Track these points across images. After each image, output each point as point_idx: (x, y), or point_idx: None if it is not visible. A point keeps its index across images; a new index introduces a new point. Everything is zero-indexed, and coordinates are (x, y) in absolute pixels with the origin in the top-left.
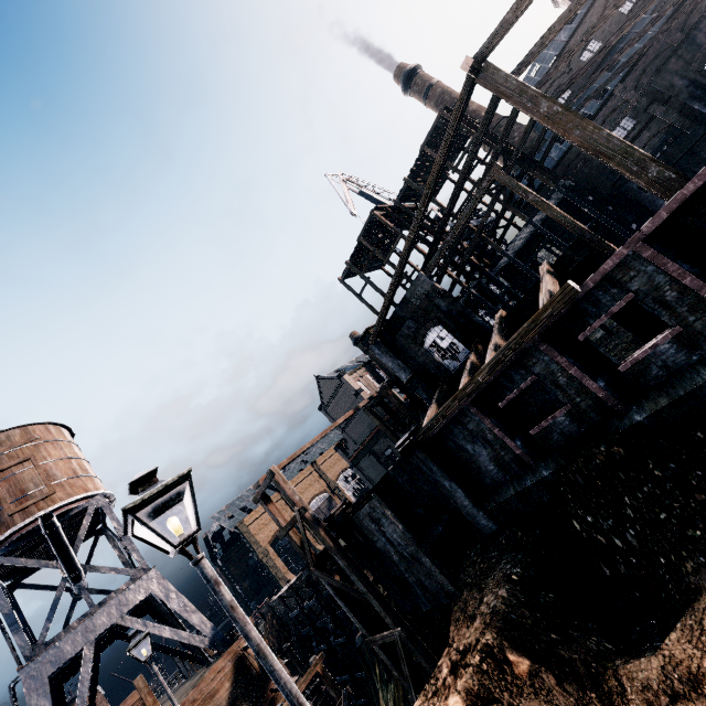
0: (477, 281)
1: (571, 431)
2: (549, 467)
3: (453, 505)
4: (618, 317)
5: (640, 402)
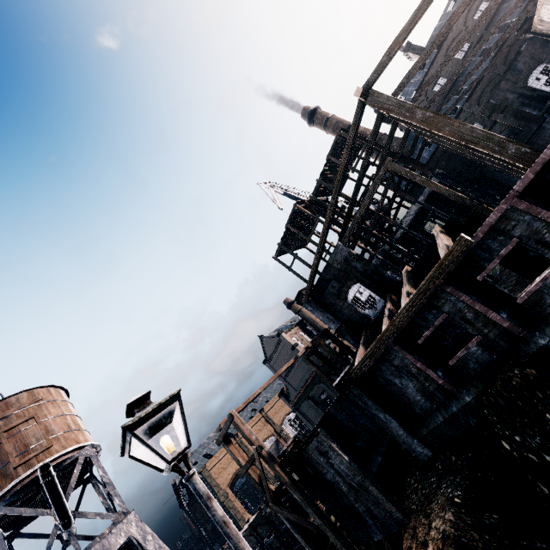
0: (381, 249)
1: (485, 359)
2: (471, 393)
3: (388, 437)
4: (504, 262)
5: (541, 327)
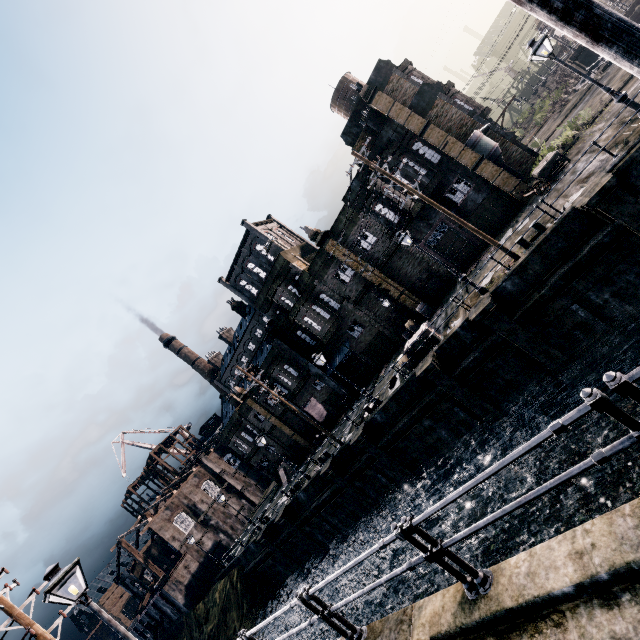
0: None
1: None
2: None
3: None
4: None
5: None
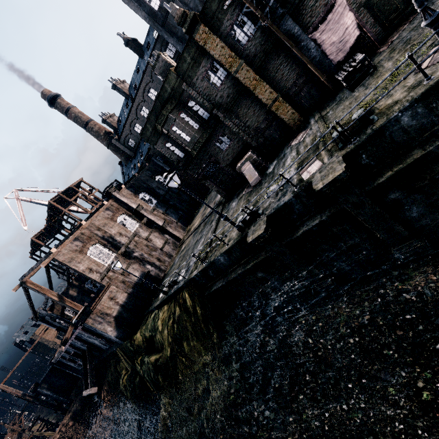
0: None
1: None
2: None
3: None
4: None
5: None
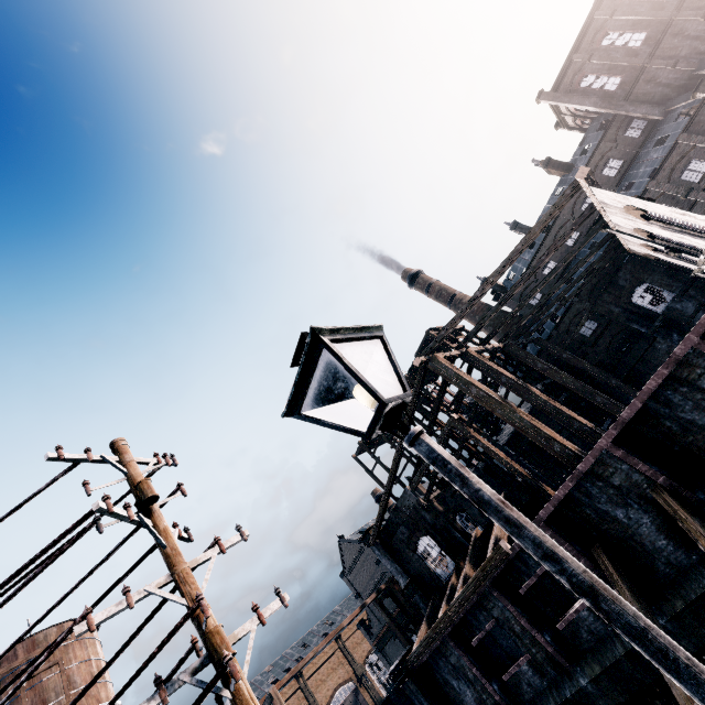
0: (474, 468)
1: (536, 683)
2: None
3: None
4: None
5: (581, 663)
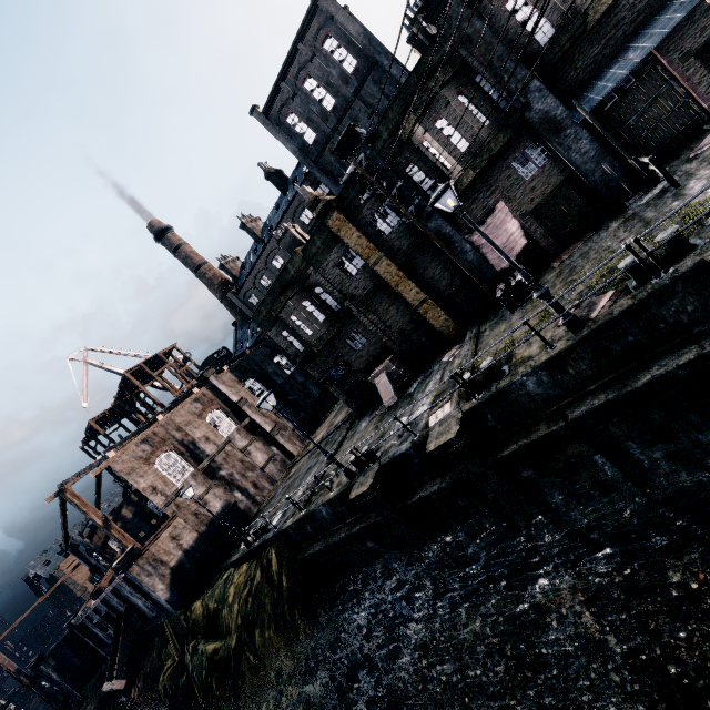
0: None
1: None
2: None
3: None
4: None
5: None
